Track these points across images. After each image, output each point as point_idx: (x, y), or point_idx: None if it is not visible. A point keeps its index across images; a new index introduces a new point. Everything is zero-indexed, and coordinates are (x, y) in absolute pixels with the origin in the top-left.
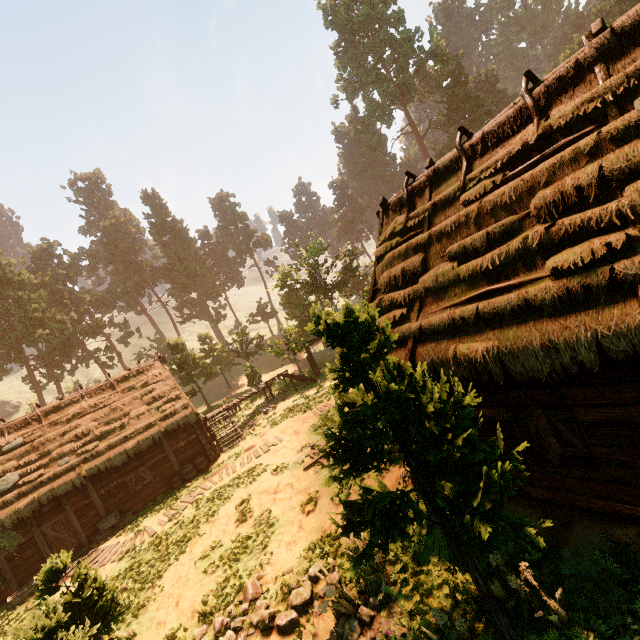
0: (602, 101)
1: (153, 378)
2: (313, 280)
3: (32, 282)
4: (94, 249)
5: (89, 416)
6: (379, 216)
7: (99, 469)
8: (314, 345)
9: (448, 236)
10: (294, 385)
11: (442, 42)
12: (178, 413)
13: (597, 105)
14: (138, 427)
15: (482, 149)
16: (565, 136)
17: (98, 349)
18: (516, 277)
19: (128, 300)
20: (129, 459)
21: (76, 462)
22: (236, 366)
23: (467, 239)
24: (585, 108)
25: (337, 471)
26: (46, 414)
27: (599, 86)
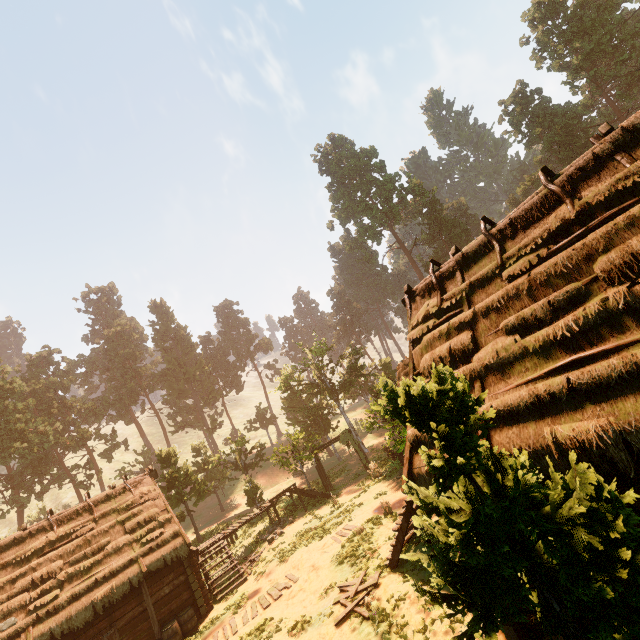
0: (637, 178)
1: (140, 497)
2: (319, 380)
3: (22, 390)
4: (94, 356)
5: (54, 552)
6: (405, 302)
7: (52, 635)
8: (318, 454)
9: (497, 311)
10: (303, 502)
11: (418, 182)
12: (166, 544)
13: (636, 180)
14: (114, 566)
15: (511, 232)
16: (607, 209)
17: (77, 465)
18: (606, 342)
19: (120, 408)
20: (95, 617)
21: (24, 624)
22: (230, 482)
23: (525, 310)
24: (622, 184)
25: (385, 626)
26: (0, 551)
27: (629, 167)
